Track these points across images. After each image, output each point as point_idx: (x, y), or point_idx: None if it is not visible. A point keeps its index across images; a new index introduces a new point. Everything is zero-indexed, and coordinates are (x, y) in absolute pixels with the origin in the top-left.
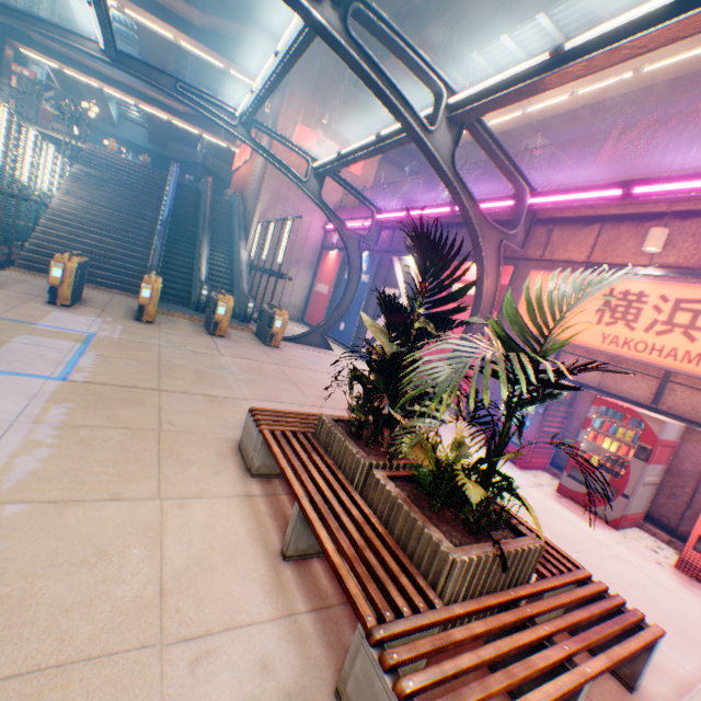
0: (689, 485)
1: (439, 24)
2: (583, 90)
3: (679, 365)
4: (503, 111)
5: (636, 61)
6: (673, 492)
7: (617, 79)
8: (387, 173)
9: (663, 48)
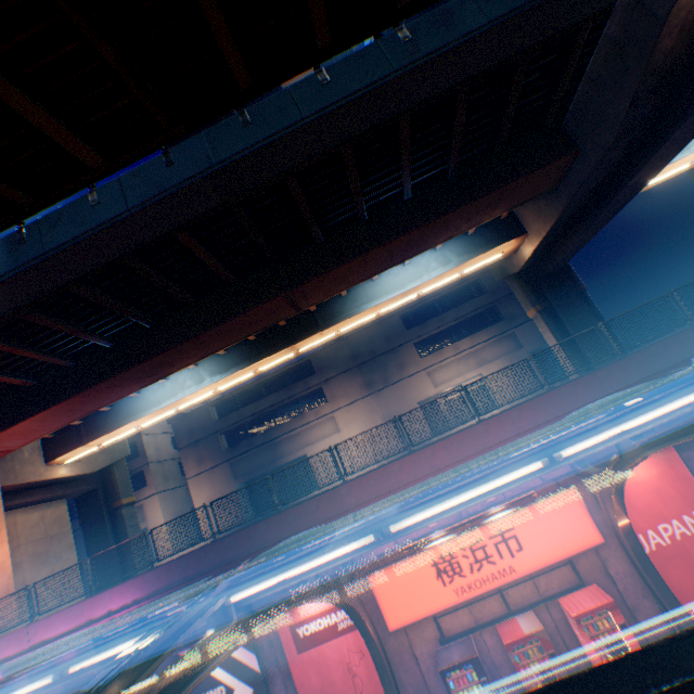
0: (559, 638)
1: (78, 396)
2: (223, 385)
3: (502, 579)
4: (156, 414)
5: (254, 367)
6: (558, 649)
7: (245, 376)
8: (9, 522)
9: (268, 360)
